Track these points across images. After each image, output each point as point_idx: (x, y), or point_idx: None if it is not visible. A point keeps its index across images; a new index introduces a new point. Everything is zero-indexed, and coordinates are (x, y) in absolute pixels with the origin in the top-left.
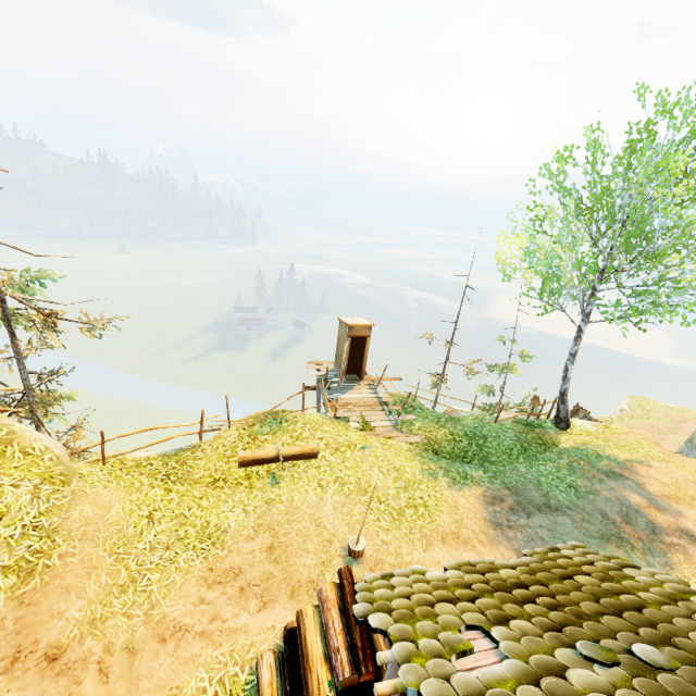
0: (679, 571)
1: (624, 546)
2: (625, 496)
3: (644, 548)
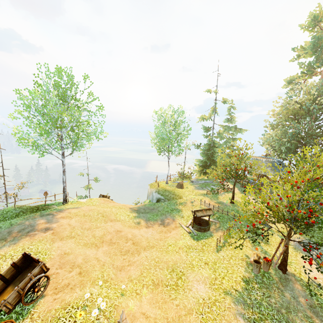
0: (17, 244)
1: (0, 242)
2: (37, 221)
3: (11, 240)
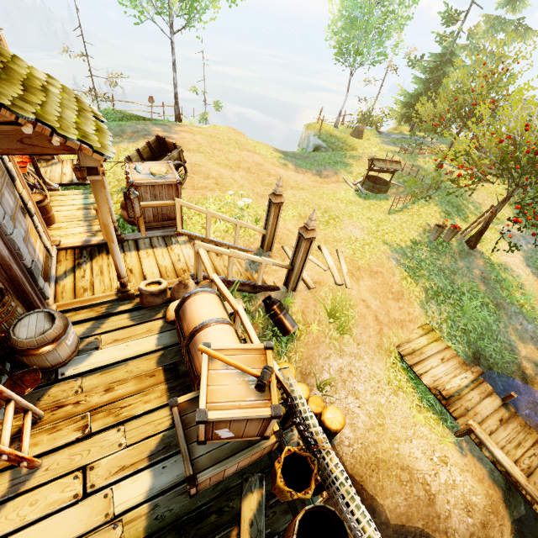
0: (137, 143)
1: (116, 137)
2: (151, 128)
3: (128, 138)
